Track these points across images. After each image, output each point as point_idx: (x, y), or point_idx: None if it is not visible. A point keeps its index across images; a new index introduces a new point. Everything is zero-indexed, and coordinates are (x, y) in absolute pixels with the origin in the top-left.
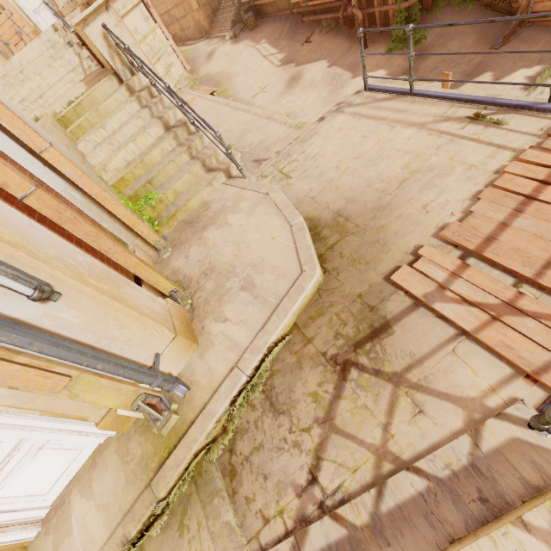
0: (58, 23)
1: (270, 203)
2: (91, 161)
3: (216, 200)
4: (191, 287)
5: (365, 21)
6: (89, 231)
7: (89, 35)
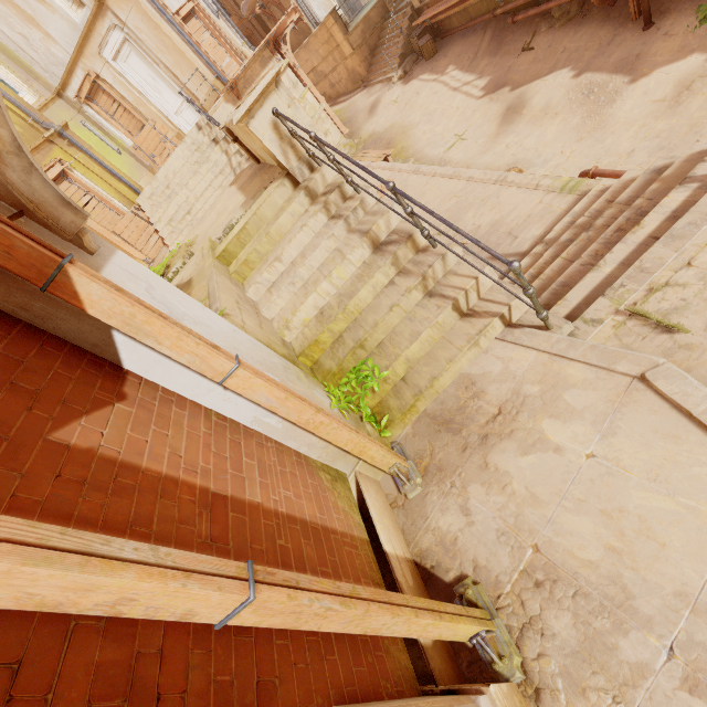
0: (202, 120)
1: (666, 407)
2: (266, 314)
3: (492, 375)
4: (506, 611)
5: None
6: (351, 614)
7: (254, 131)
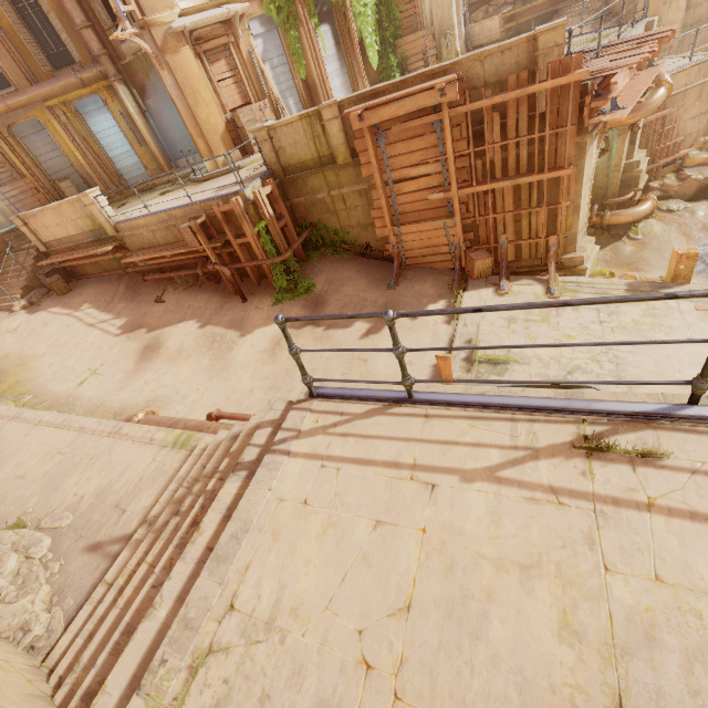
0: None
1: None
2: None
3: None
4: None
5: (234, 275)
6: None
7: None
